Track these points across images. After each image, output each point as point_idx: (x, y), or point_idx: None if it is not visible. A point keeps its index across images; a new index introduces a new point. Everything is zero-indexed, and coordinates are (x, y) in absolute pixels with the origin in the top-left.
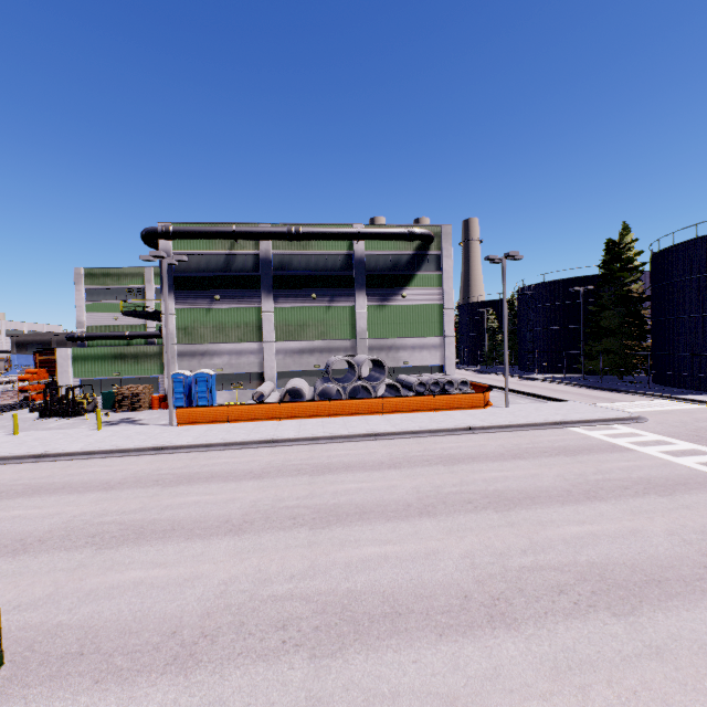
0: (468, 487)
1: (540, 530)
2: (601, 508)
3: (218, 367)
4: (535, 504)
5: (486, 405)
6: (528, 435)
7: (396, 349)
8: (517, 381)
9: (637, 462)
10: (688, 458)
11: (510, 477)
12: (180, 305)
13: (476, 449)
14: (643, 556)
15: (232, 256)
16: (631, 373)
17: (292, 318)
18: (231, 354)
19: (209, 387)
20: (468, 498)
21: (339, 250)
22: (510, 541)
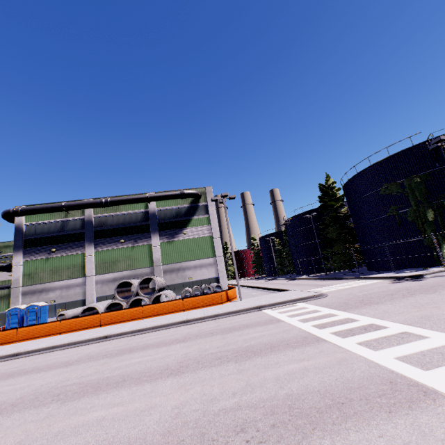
0: (88, 377)
1: (59, 422)
2: (162, 384)
3: (52, 299)
4: (112, 388)
5: (226, 301)
6: (223, 320)
7: (183, 270)
8: (283, 282)
9: (268, 331)
10: (311, 322)
11: (142, 361)
12: (27, 258)
13: (164, 338)
14: (101, 444)
15: (66, 222)
16: (354, 266)
17: (107, 257)
18: (62, 288)
19: (38, 315)
20: (65, 390)
21: (139, 209)
22: (1, 442)
